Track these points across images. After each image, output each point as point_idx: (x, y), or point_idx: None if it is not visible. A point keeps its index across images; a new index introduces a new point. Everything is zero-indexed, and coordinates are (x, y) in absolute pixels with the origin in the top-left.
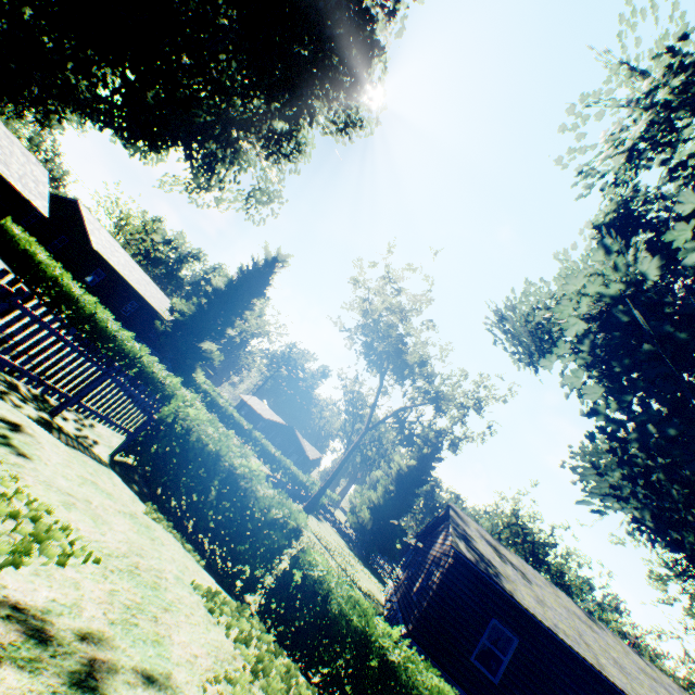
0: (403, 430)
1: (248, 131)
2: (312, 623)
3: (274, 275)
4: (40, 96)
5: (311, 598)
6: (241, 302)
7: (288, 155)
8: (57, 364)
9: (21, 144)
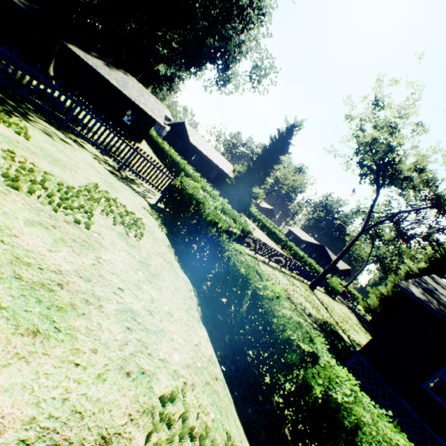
0: (400, 230)
1: (229, 20)
2: (219, 271)
3: (292, 136)
4: (165, 75)
5: (220, 258)
6: (272, 159)
7: (250, 20)
8: (110, 143)
9: (154, 97)
